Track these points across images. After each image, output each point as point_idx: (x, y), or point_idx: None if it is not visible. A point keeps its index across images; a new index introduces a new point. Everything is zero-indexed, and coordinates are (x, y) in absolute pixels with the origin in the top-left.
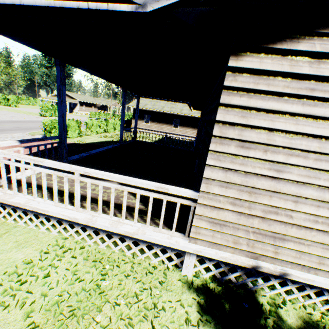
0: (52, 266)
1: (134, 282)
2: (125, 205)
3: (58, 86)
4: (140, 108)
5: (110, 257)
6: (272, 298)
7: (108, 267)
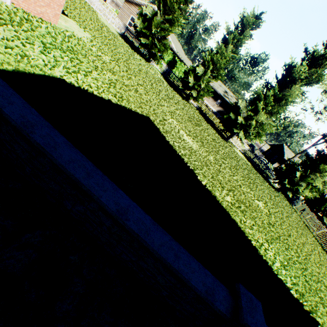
0: None
1: None
2: None
3: None
4: None
5: None
6: None
7: None
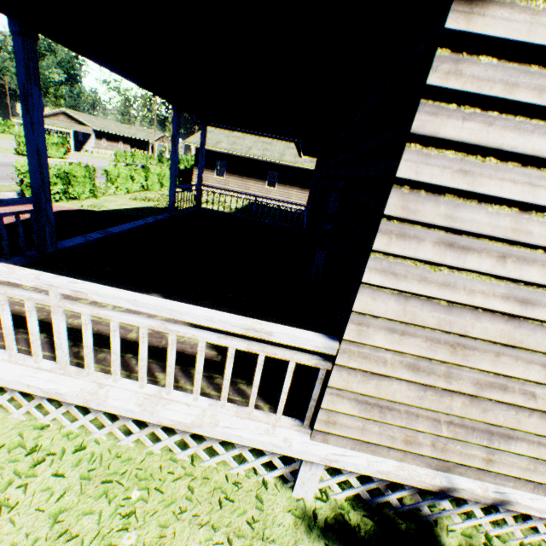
0: (2, 505)
1: (194, 528)
2: (173, 364)
3: (21, 85)
4: (207, 149)
5: (143, 469)
6: (467, 535)
7: (137, 494)
